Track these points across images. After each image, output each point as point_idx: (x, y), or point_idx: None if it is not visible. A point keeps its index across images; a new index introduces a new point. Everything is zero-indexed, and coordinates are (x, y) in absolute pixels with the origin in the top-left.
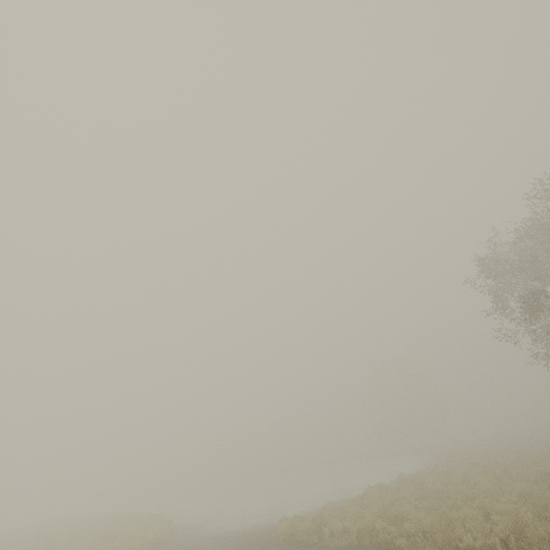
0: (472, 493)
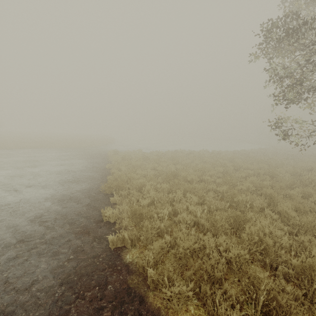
0: (177, 161)
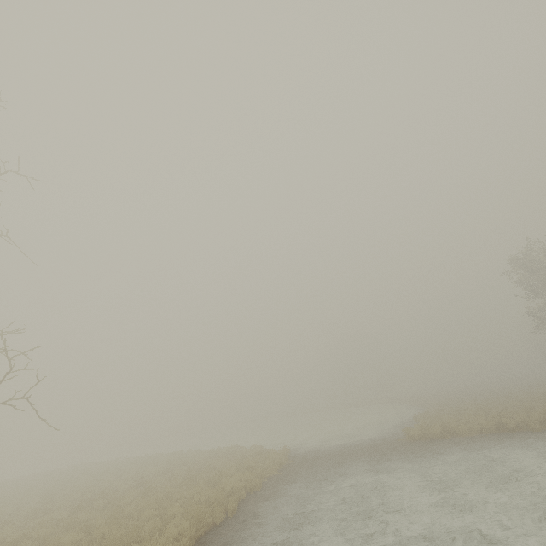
0: (529, 406)
